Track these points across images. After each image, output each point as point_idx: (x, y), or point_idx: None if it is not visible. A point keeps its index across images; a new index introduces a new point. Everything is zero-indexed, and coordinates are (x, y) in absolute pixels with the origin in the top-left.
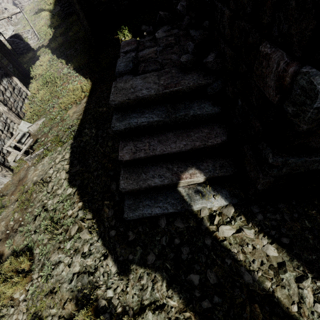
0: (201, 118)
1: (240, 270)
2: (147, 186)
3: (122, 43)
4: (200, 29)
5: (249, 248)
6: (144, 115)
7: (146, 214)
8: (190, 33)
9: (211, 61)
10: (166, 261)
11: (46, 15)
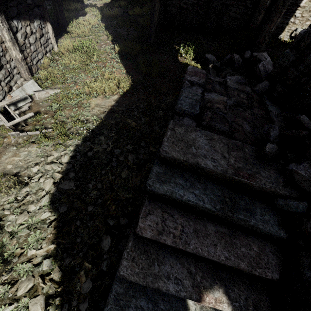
0: (257, 230)
1: None
2: (156, 289)
3: (190, 67)
4: (278, 106)
5: None
6: (194, 190)
7: None
8: (266, 104)
9: (305, 176)
10: None
11: None
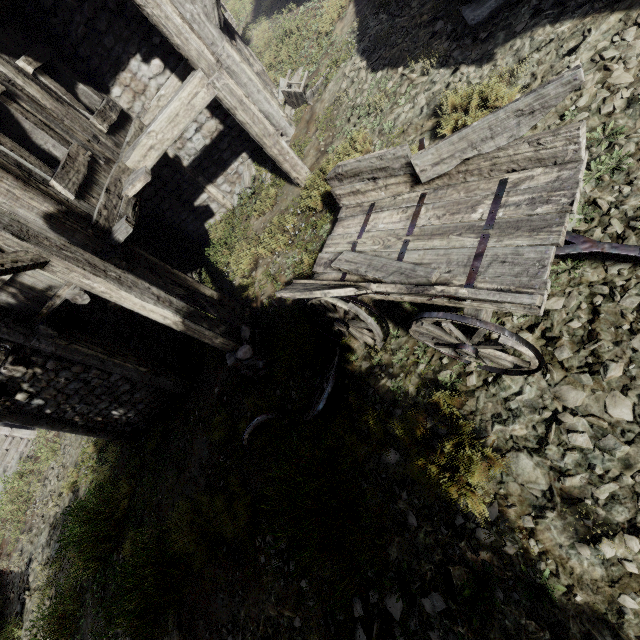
0: None
1: None
2: None
3: None
4: None
5: None
6: None
7: None
8: None
9: None
10: (543, 14)
11: None
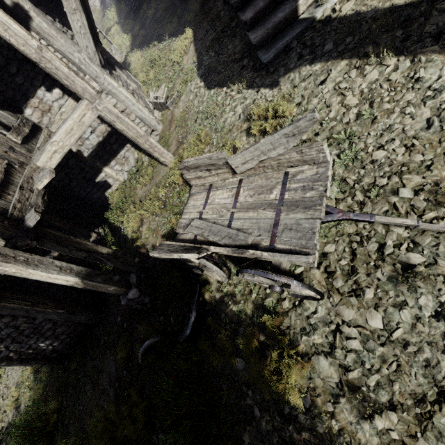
0: None
1: (364, 16)
2: (273, 24)
3: None
4: None
5: (369, 0)
6: None
7: (279, 46)
8: None
9: None
10: (304, 58)
11: (116, 30)
